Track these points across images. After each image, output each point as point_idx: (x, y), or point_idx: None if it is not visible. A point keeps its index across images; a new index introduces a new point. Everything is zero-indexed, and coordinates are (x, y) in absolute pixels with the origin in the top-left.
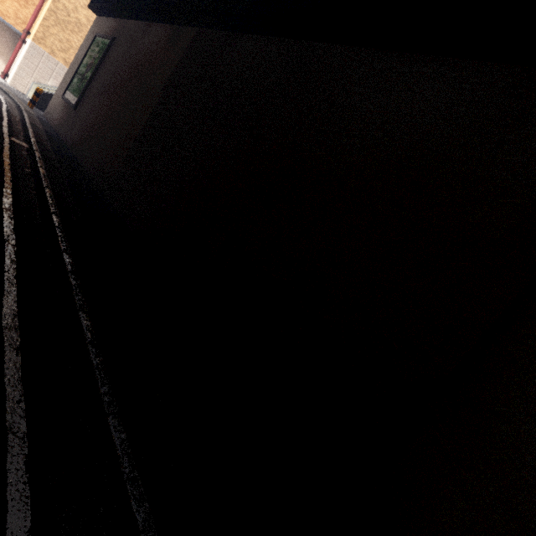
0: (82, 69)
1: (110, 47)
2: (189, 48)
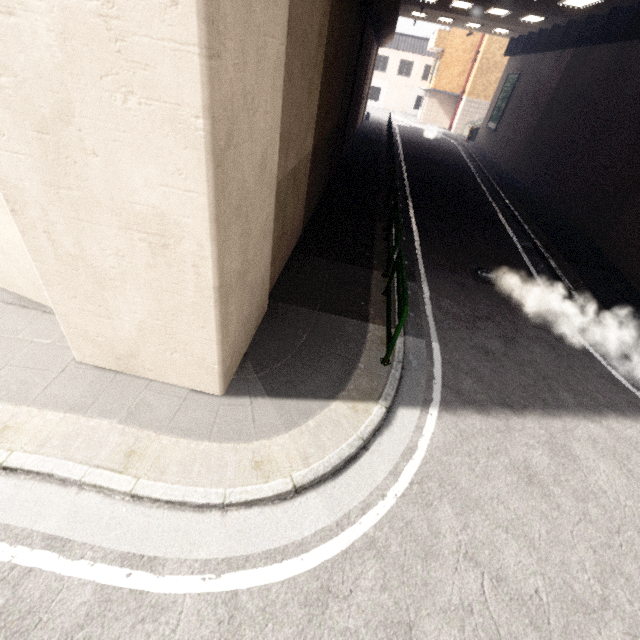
0: (498, 103)
1: (517, 80)
2: (565, 66)
